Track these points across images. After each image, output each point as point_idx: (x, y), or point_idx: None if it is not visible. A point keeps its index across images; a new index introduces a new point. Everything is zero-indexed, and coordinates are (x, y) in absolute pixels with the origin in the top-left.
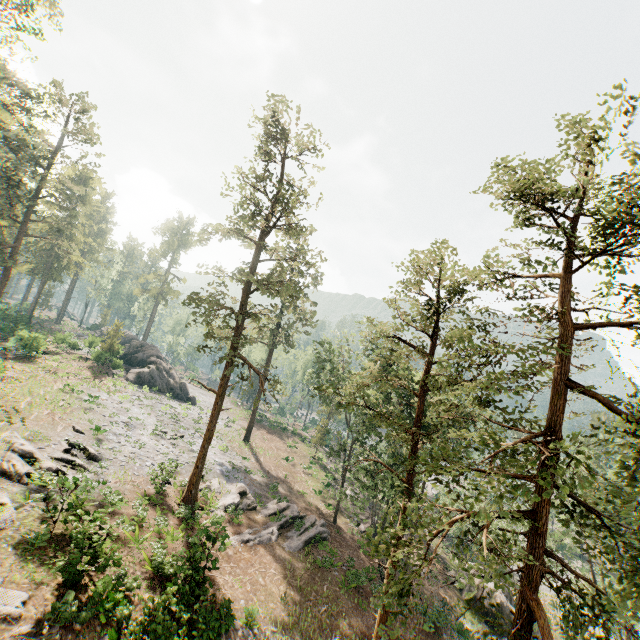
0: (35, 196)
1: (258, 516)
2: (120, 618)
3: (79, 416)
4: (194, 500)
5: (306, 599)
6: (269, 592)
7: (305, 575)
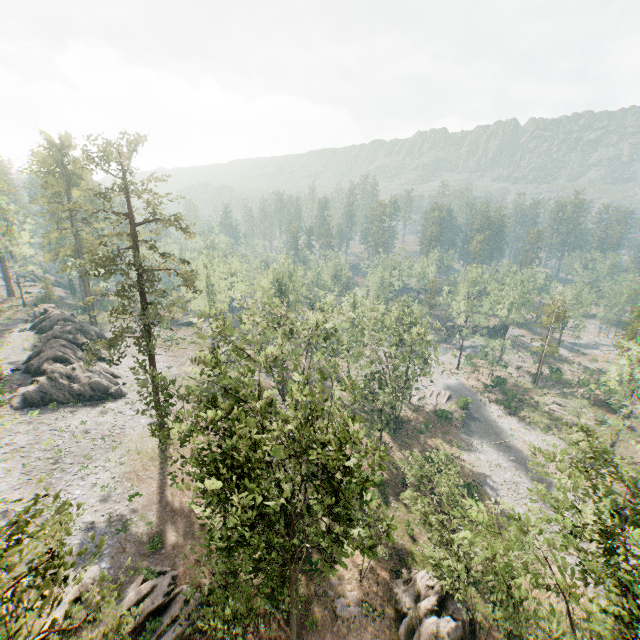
0: None
1: (94, 632)
2: None
3: None
4: None
5: None
6: None
7: None
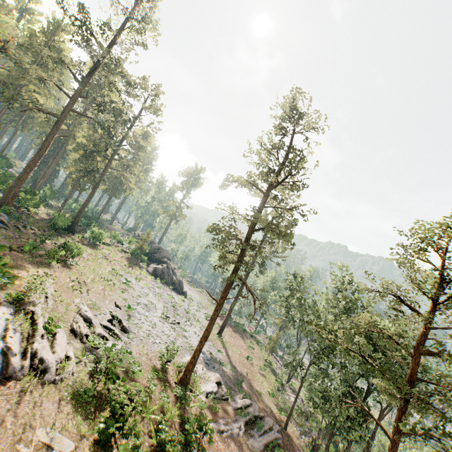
0: (119, 144)
1: (229, 407)
2: None
3: (119, 294)
4: (187, 383)
5: None
6: None
7: None
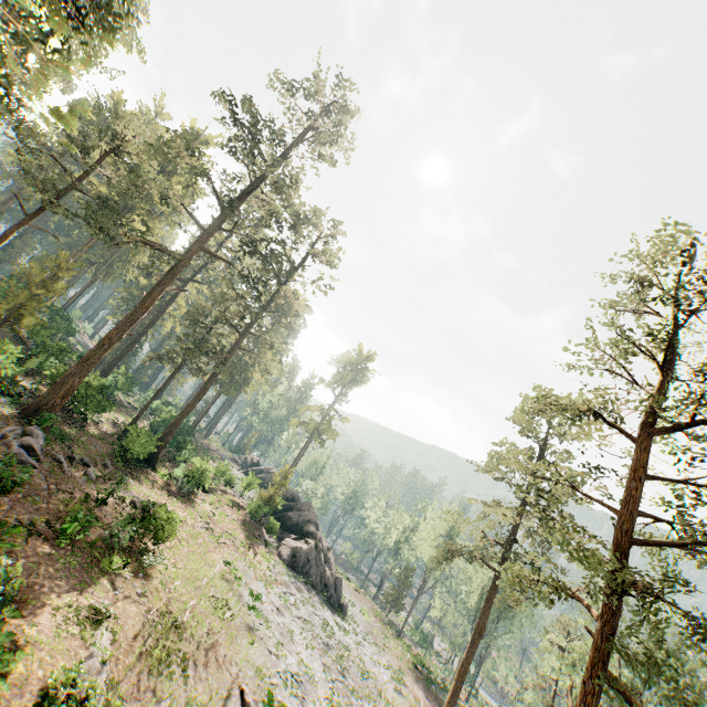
0: (262, 309)
1: None
2: None
3: (244, 651)
4: None
5: None
6: None
7: None
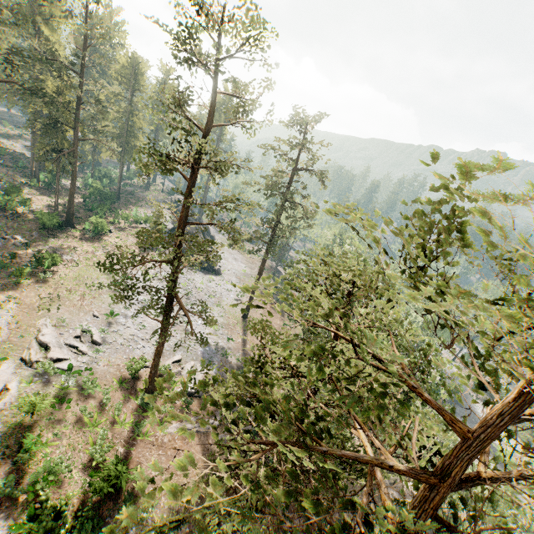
0: (77, 102)
1: None
2: (41, 499)
3: (104, 300)
4: (152, 391)
5: None
6: (180, 482)
7: None
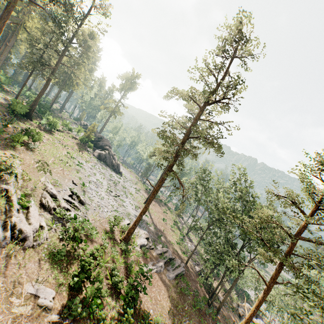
0: (70, 41)
1: (154, 253)
2: (100, 318)
3: (74, 174)
4: (129, 240)
5: (178, 313)
6: (162, 306)
7: (176, 296)
